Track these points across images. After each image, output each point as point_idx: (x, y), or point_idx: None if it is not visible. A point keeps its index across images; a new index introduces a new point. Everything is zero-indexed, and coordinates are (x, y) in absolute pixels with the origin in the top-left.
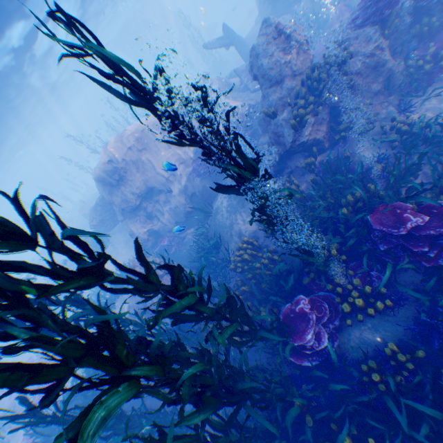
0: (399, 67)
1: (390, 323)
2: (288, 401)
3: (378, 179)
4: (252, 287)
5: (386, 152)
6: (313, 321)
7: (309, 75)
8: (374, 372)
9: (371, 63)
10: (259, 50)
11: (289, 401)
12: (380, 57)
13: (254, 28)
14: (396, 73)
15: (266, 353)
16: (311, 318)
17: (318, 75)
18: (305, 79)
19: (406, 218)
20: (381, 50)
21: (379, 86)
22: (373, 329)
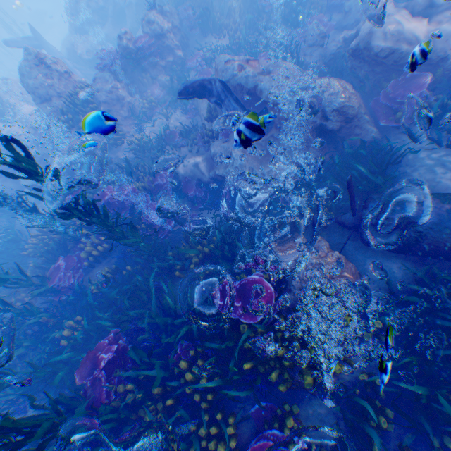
0: (137, 102)
1: (113, 258)
2: (39, 319)
3: (122, 174)
4: (36, 261)
5: (133, 157)
6: (62, 267)
7: (68, 99)
8: (92, 284)
9: (114, 97)
10: (25, 71)
11: (40, 319)
12: (119, 94)
13: (70, 35)
14: (136, 105)
15: (45, 304)
16: (61, 266)
17: (74, 100)
18: (67, 101)
19: (108, 195)
20: (119, 89)
21: (126, 113)
22: (105, 264)
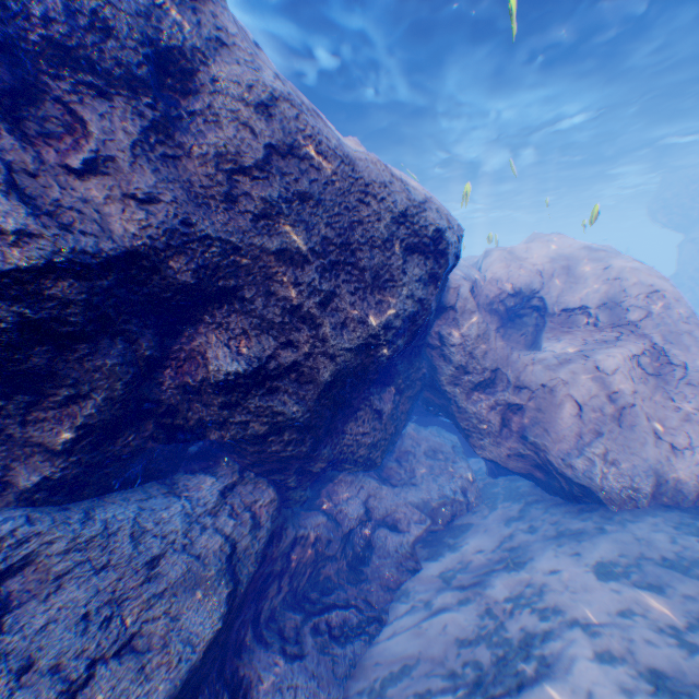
0: None
1: None
2: None
3: None
4: None
5: None
6: None
7: None
8: None
9: None
10: None
11: None
12: None
13: None
14: None
15: None
16: None
17: None
18: None
19: None
20: None
21: None
22: None
